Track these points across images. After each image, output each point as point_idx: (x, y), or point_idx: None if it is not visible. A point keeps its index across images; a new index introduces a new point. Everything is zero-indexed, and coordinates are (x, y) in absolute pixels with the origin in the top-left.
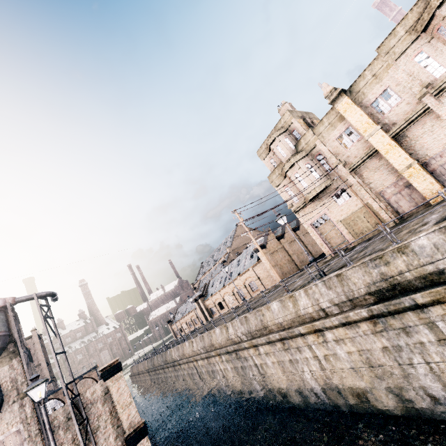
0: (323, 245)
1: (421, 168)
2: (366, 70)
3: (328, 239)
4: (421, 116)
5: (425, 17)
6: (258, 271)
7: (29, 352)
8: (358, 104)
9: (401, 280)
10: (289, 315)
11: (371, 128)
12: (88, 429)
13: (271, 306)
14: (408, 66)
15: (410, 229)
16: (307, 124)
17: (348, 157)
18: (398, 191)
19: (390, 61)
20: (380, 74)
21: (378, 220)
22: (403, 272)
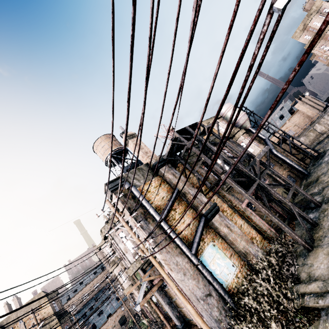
0: None
1: None
2: None
3: None
4: None
5: None
6: (294, 120)
7: None
8: None
9: None
10: None
11: None
12: (300, 152)
13: None
14: None
15: None
16: None
17: None
18: None
19: None
20: None
21: None
22: None
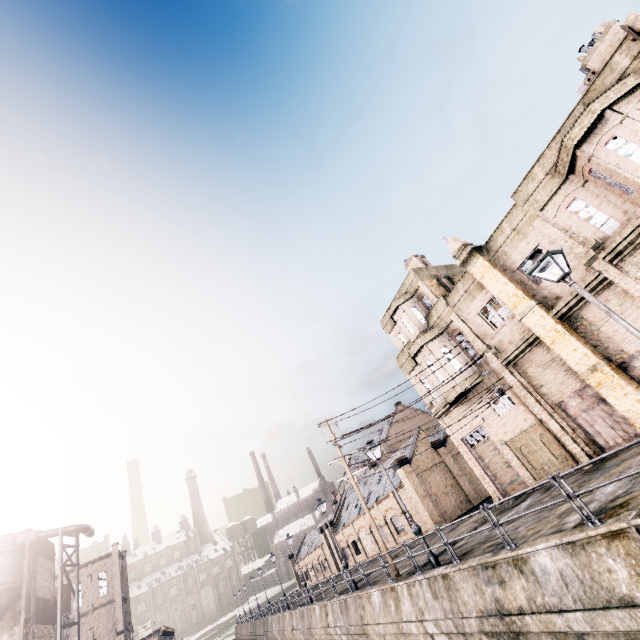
0: (486, 479)
1: (615, 374)
2: (503, 222)
3: (492, 469)
4: (597, 290)
5: (564, 157)
6: (403, 500)
7: (54, 606)
8: (500, 267)
9: (523, 628)
10: (390, 625)
11: (522, 303)
12: None
13: (371, 595)
14: (560, 218)
15: (570, 506)
16: (443, 286)
17: (499, 342)
18: (589, 407)
19: (533, 212)
20: (522, 228)
21: (565, 452)
22: (525, 611)
